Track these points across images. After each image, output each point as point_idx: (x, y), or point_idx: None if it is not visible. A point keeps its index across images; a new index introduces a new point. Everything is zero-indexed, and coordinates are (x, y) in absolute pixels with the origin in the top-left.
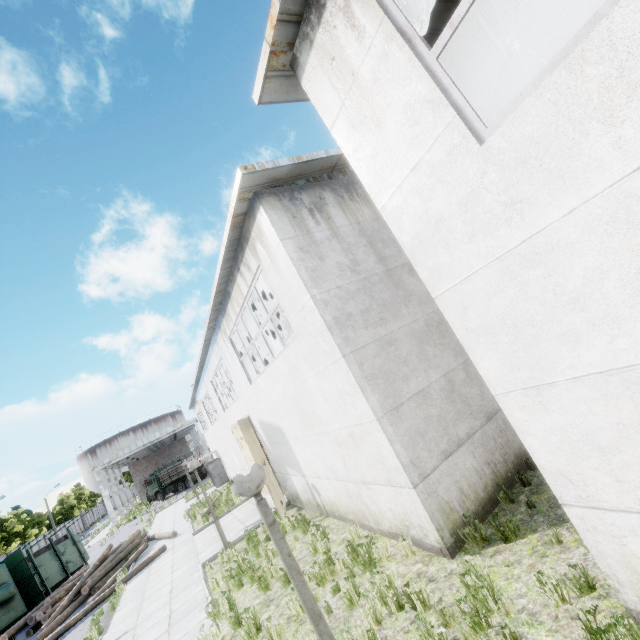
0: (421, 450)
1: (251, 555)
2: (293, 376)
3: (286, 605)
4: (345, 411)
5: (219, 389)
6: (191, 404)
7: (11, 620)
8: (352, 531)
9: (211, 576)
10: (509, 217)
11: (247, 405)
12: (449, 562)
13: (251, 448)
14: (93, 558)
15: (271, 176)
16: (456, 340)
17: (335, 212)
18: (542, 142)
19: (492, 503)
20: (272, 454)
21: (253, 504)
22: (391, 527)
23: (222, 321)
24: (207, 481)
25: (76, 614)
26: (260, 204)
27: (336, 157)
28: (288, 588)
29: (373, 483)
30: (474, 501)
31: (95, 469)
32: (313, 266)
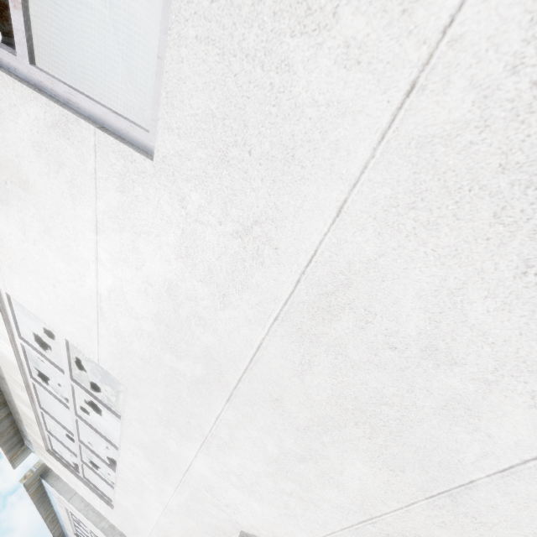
0: None
1: None
2: None
3: None
4: None
5: None
6: None
7: None
8: None
9: None
10: (137, 532)
11: None
12: None
13: None
14: None
15: None
16: None
17: None
18: (127, 517)
19: None
20: None
21: None
22: None
23: (63, 524)
24: None
25: None
26: (47, 482)
27: None
28: None
29: None
30: None
31: None
32: None
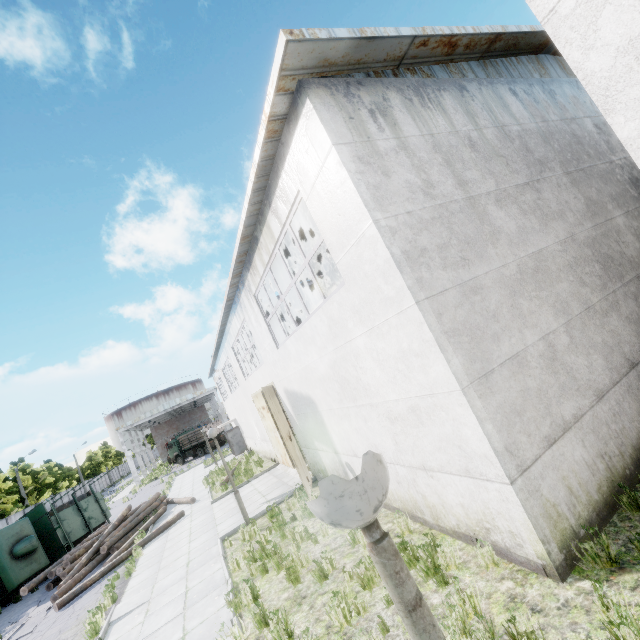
0: (518, 433)
1: (275, 535)
2: (334, 335)
3: (323, 608)
4: (408, 378)
5: (240, 355)
6: (211, 372)
7: (34, 571)
8: (401, 523)
9: (231, 556)
10: None
11: (272, 372)
12: (558, 586)
13: (276, 418)
14: (115, 515)
15: (323, 55)
16: (556, 294)
17: (402, 118)
18: None
19: (608, 509)
20: (298, 426)
21: (274, 476)
22: (458, 526)
23: (247, 276)
24: (225, 448)
25: (93, 575)
26: (306, 96)
27: (408, 40)
28: (323, 584)
29: (439, 470)
30: (586, 505)
31: (119, 430)
32: (376, 182)
